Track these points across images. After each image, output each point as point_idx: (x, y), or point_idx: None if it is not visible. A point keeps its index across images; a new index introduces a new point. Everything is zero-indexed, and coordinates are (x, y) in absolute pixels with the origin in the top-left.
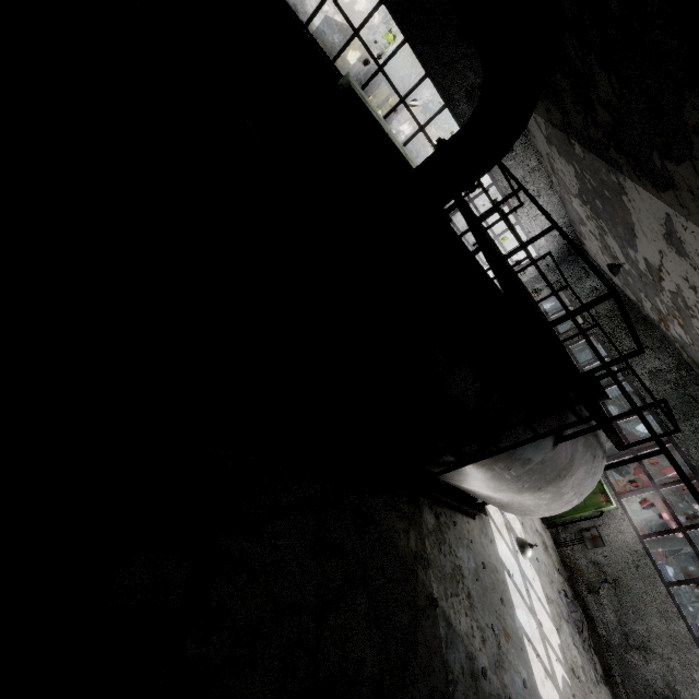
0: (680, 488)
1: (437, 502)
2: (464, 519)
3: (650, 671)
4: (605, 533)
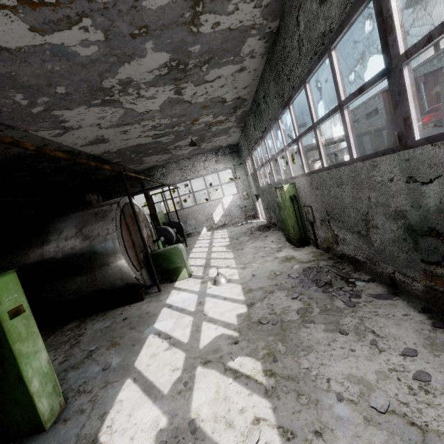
0: None
1: (91, 314)
2: (125, 307)
3: (383, 229)
4: (306, 201)
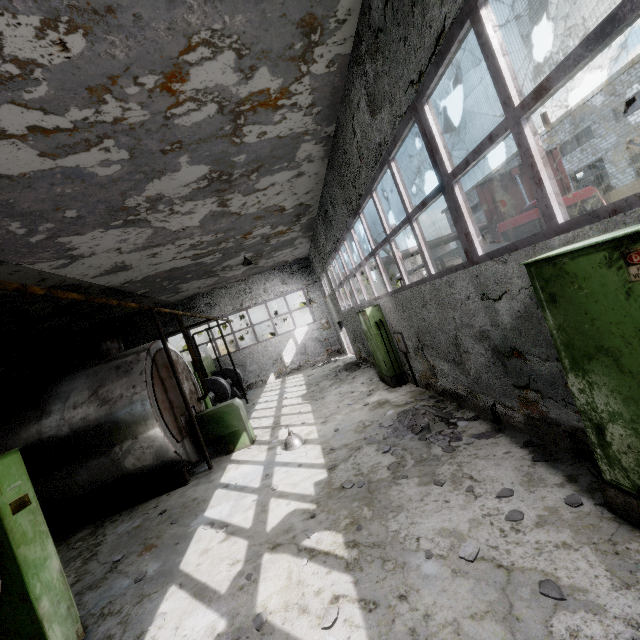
0: (558, 181)
1: (111, 515)
2: (162, 496)
3: (474, 354)
4: (395, 326)
